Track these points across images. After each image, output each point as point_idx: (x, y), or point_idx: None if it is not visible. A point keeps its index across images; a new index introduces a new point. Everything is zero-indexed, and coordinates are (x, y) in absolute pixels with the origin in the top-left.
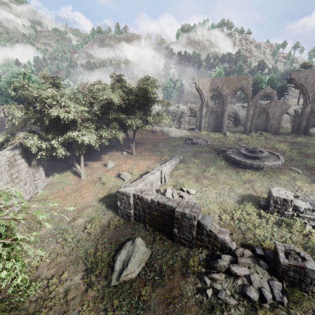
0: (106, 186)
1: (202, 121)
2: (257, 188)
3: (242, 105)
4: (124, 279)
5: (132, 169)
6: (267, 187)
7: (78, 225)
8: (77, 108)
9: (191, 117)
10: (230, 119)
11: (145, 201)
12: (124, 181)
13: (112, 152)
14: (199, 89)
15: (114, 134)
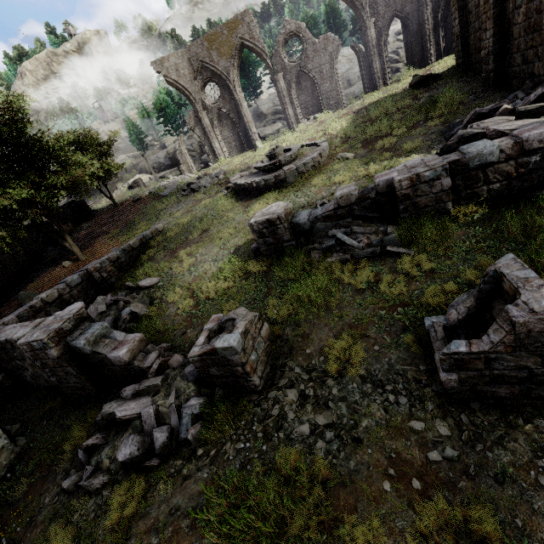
0: None
1: (212, 142)
2: None
3: None
4: None
5: None
6: None
7: None
8: None
9: None
10: (282, 119)
11: None
12: None
13: (47, 273)
14: (174, 82)
15: None
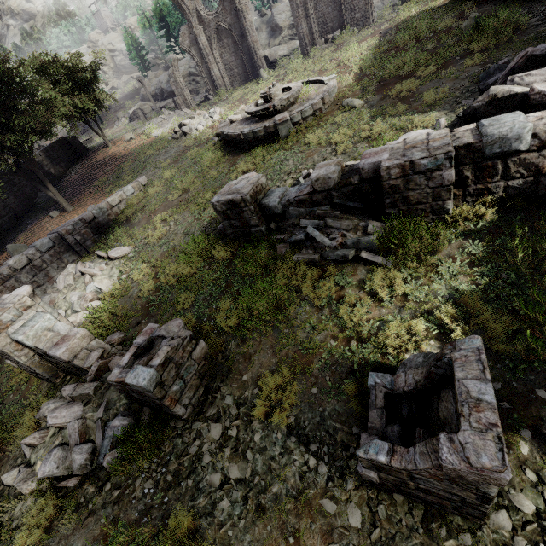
0: None
1: (210, 69)
2: None
3: None
4: None
5: None
6: (269, 177)
7: None
8: None
9: None
10: None
11: None
12: None
13: (37, 222)
14: None
15: None
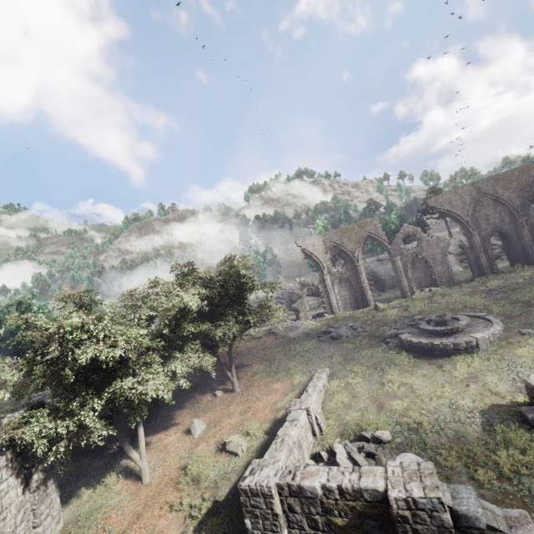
0: (202, 483)
1: (330, 298)
2: (495, 387)
3: (377, 259)
4: None
5: (244, 423)
6: (511, 379)
7: None
8: (129, 333)
9: (308, 297)
10: (368, 284)
11: (310, 494)
12: (238, 457)
13: (196, 399)
14: (309, 253)
15: (198, 362)
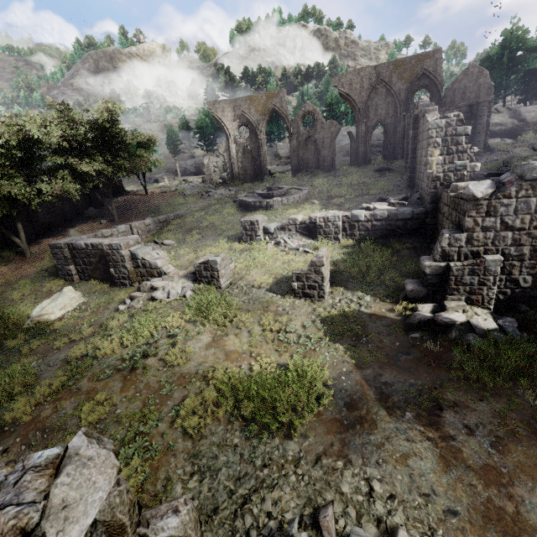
0: None
1: (233, 167)
2: None
3: None
4: (38, 319)
5: None
6: None
7: (4, 296)
8: None
9: None
10: None
11: (80, 247)
12: None
13: (87, 224)
14: (218, 119)
15: (61, 187)
